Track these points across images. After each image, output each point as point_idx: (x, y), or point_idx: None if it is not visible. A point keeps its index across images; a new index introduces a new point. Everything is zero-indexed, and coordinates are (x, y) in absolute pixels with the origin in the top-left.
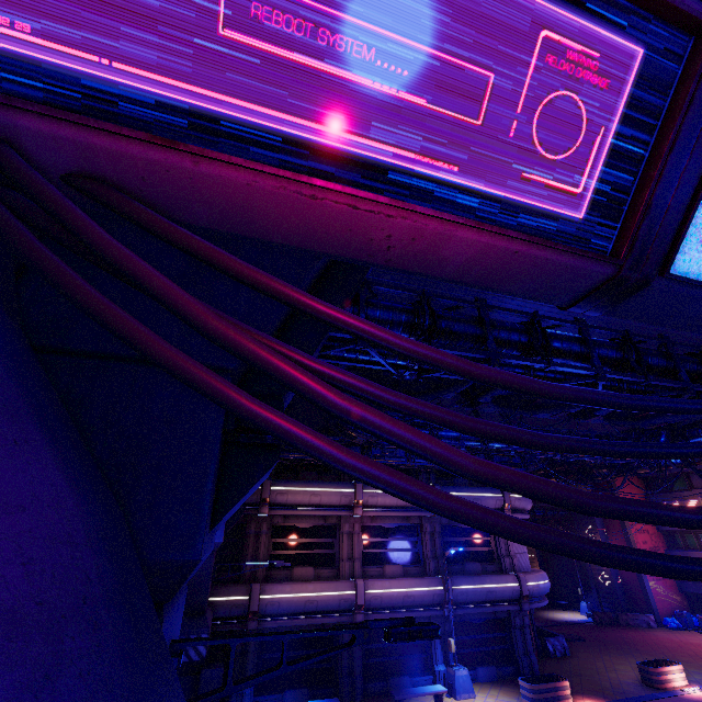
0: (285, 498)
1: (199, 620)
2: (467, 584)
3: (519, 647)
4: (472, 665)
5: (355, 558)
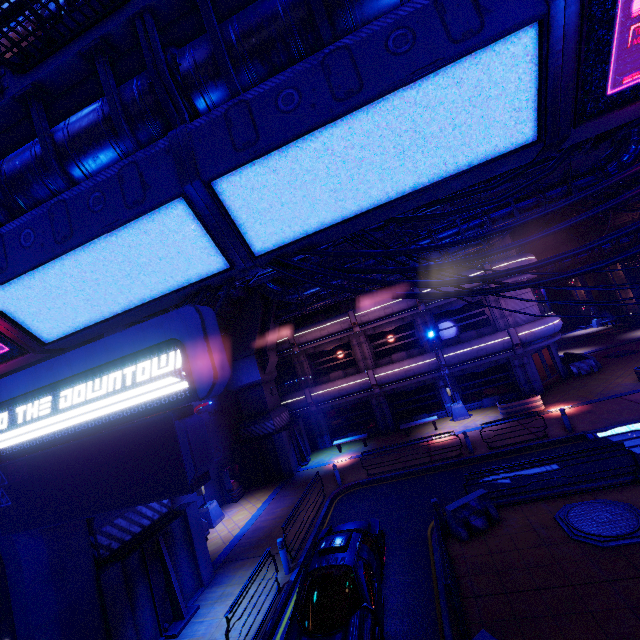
0: (305, 339)
1: (267, 415)
2: (457, 350)
3: (520, 380)
4: (479, 398)
5: (368, 358)
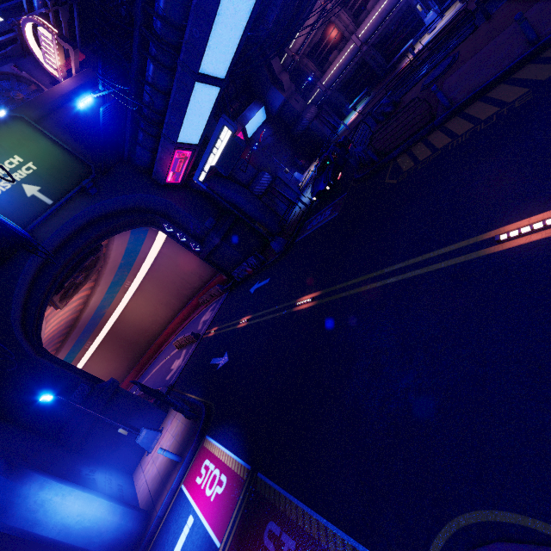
0: (298, 45)
1: (301, 117)
2: None
3: None
4: None
5: (349, 25)
